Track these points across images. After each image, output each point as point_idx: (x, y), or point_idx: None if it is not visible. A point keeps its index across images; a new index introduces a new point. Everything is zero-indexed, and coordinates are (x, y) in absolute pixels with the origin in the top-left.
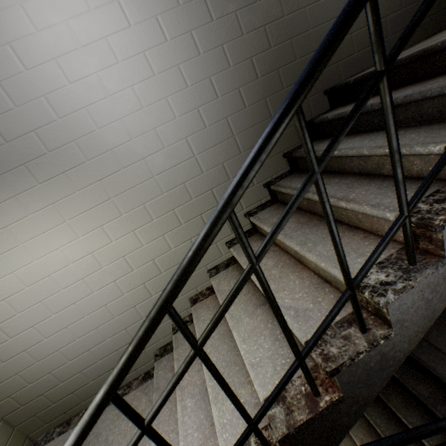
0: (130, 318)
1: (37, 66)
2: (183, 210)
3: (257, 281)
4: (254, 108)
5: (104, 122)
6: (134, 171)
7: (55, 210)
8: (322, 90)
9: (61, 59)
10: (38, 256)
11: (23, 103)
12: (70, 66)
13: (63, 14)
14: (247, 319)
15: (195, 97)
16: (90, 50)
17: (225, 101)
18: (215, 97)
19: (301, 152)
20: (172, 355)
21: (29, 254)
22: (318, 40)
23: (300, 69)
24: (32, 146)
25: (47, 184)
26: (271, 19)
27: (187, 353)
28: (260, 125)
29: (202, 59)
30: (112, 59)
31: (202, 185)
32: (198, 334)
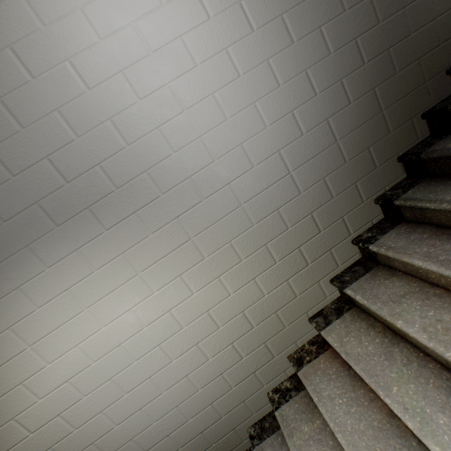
0: (216, 389)
1: (101, 83)
2: (277, 244)
3: (447, 352)
4: (360, 102)
5: (181, 143)
6: (217, 201)
7: (125, 261)
8: (443, 68)
9: (129, 71)
10: (106, 322)
11: (85, 131)
12: (139, 78)
13: (130, 15)
14: (443, 418)
15: (288, 97)
16: (163, 55)
17: (324, 98)
18: (313, 94)
19: (443, 151)
20: (276, 438)
21: (95, 319)
22: (437, 5)
23: (415, 45)
24: (96, 184)
25: (114, 229)
26: None
27: (312, 448)
28: (369, 124)
29: (295, 48)
30: (188, 63)
31: (299, 209)
32: (333, 424)
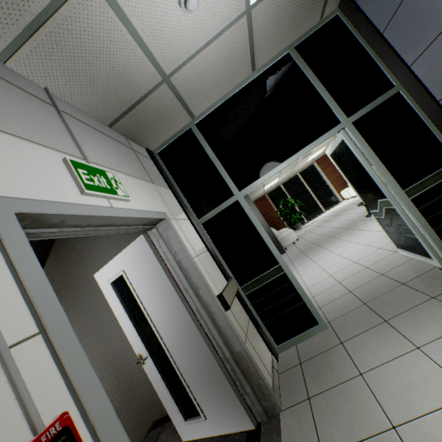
0: None
1: None
2: None
3: None
4: None
5: None
6: None
7: None
8: (152, 420)
9: None
10: None
11: None
12: None
13: None
14: None
15: None
16: None
17: None
18: None
19: None
20: None
21: None
22: (143, 392)
23: (135, 409)
24: None
25: None
26: (114, 385)
27: None
28: None
29: None
30: None
31: None
32: None
